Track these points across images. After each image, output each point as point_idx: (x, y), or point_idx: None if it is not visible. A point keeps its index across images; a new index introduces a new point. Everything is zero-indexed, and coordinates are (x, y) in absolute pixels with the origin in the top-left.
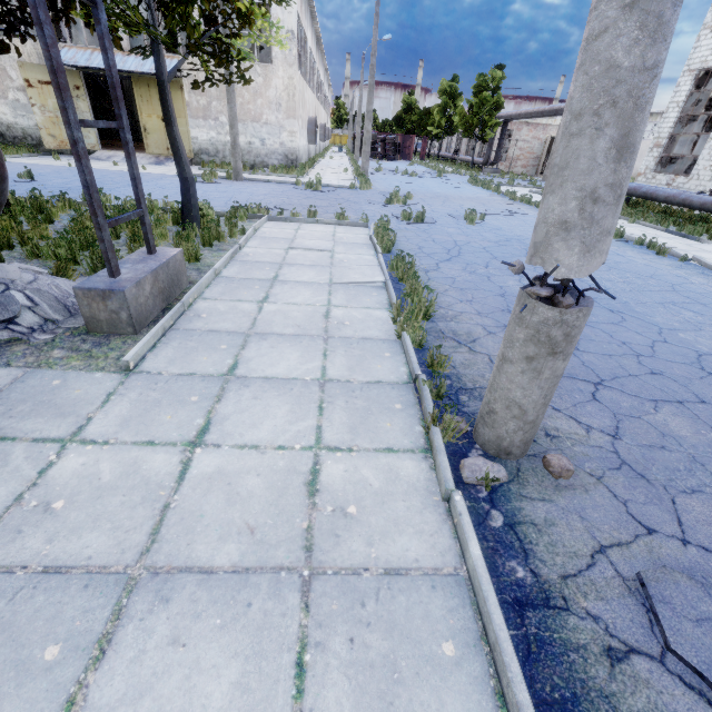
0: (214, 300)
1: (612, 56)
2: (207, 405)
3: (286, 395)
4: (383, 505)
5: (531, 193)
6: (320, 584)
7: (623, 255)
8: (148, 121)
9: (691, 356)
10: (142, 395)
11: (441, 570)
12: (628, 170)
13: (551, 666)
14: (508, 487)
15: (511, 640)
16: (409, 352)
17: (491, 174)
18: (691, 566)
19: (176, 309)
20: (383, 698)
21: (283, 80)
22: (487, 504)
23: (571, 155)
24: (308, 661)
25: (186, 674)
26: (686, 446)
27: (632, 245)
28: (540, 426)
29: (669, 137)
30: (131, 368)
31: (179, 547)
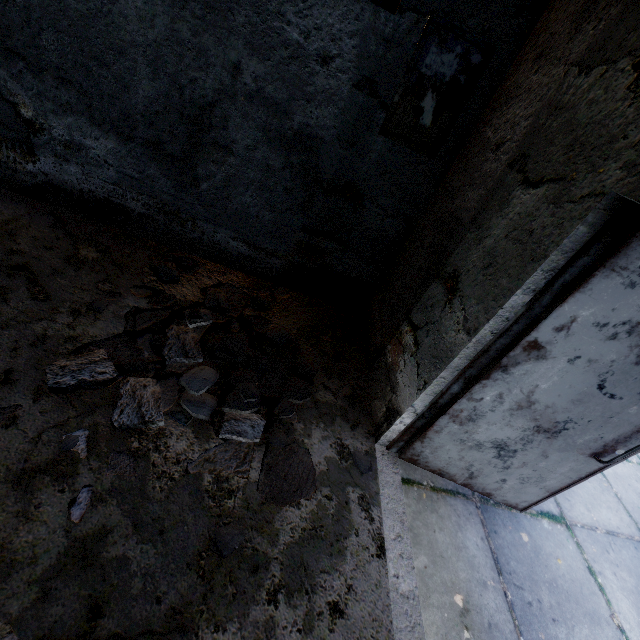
0: None
1: None
2: None
3: None
4: None
5: None
6: None
7: None
8: None
9: None
10: None
11: None
12: None
13: None
14: None
15: None
16: None
17: None
18: None
19: None
20: None
21: None
22: None
23: None
24: None
25: None
26: None
27: None
28: None
29: None
30: None
31: None
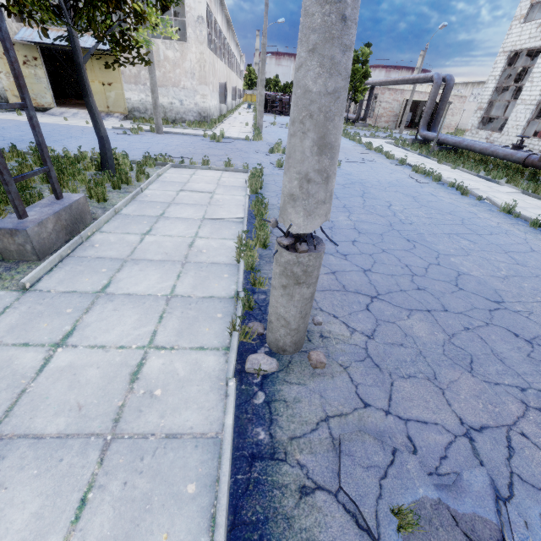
0: (108, 233)
1: (306, 84)
2: (77, 315)
3: (139, 307)
4: (181, 389)
5: (386, 143)
6: (117, 445)
7: (436, 195)
8: (92, 85)
9: (452, 275)
10: (31, 308)
11: (206, 434)
12: (329, 160)
13: (258, 499)
14: (277, 375)
15: (229, 482)
16: (239, 274)
17: (361, 127)
18: (384, 430)
19: (73, 241)
20: (133, 521)
21: (195, 55)
22: (257, 387)
23: (291, 149)
24: (90, 498)
25: (1, 508)
26: (419, 344)
27: (446, 187)
28: (318, 330)
29: (488, 102)
30: (28, 288)
31: (24, 420)
